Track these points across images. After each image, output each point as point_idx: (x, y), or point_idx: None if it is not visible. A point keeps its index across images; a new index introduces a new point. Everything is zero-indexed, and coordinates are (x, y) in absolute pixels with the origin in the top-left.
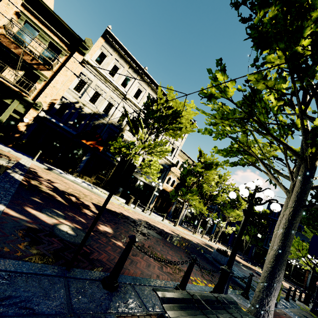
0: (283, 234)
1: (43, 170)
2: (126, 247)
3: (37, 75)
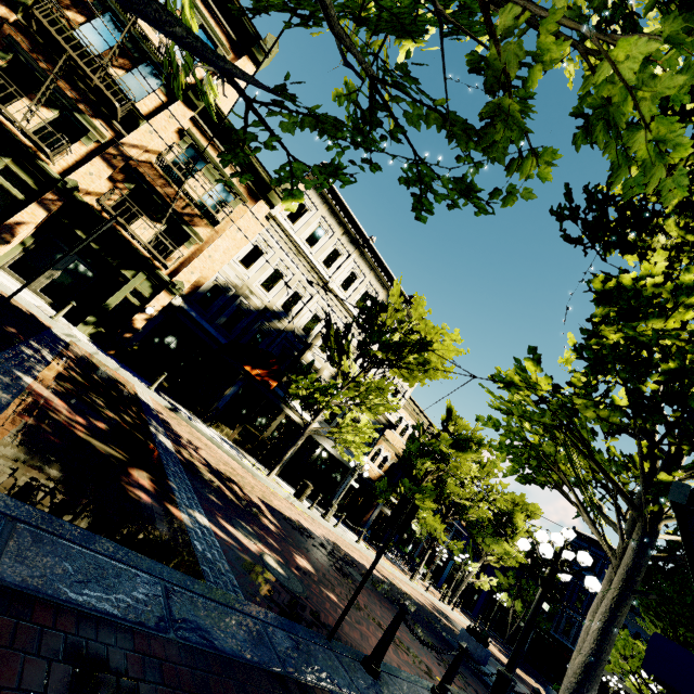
0: (601, 630)
1: (169, 414)
2: (396, 619)
3: (185, 233)
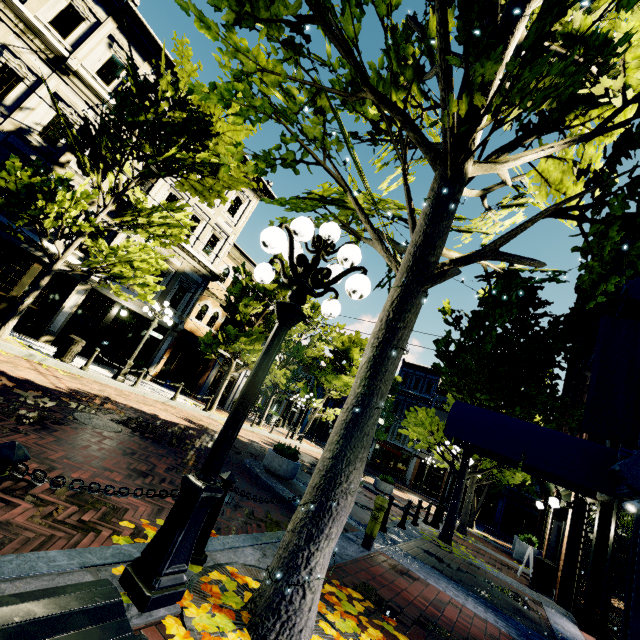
0: (372, 362)
1: None
2: None
3: None
